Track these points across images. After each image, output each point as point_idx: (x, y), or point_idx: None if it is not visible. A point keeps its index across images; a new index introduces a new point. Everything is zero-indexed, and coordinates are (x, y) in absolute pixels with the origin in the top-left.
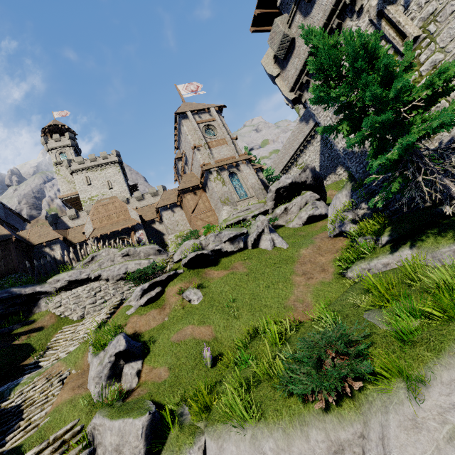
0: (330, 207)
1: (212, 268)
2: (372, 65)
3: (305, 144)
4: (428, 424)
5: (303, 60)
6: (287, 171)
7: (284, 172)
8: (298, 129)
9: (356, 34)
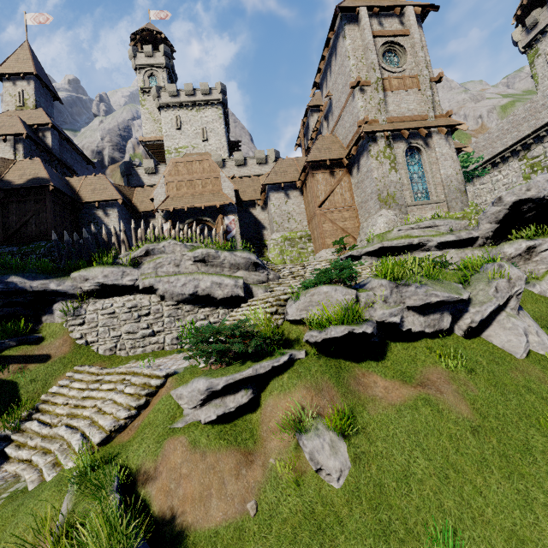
0: None
1: (369, 364)
2: None
3: None
4: None
5: None
6: (495, 166)
7: (488, 166)
8: None
9: None
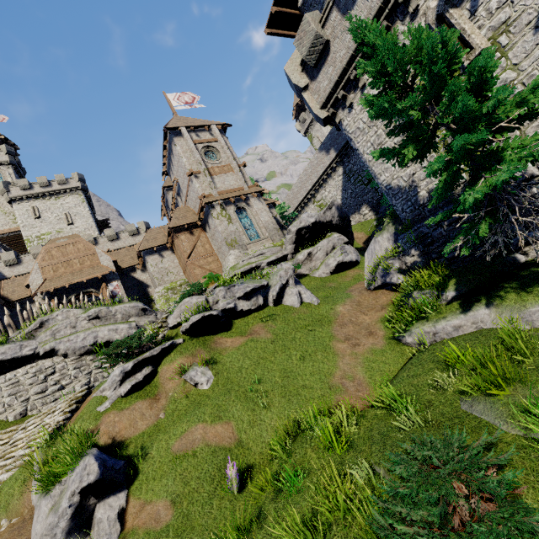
0: (367, 252)
1: (223, 334)
2: (450, 72)
3: (325, 178)
4: None
5: (340, 70)
6: (303, 209)
7: (300, 209)
8: (316, 160)
9: (424, 33)
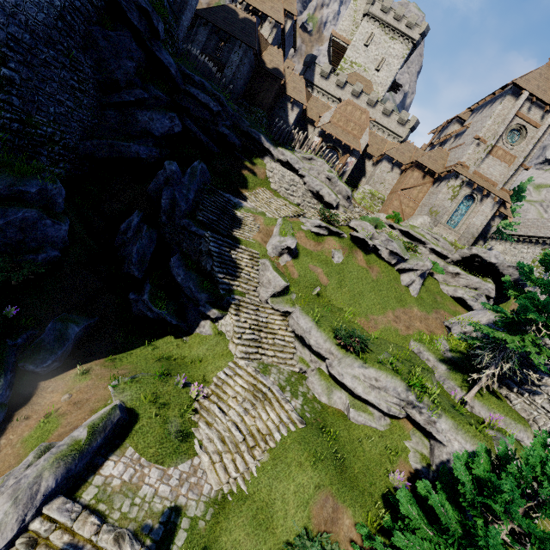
0: (474, 311)
1: (361, 253)
2: None
3: None
4: (354, 371)
5: None
6: (530, 243)
7: (527, 240)
8: None
9: None
